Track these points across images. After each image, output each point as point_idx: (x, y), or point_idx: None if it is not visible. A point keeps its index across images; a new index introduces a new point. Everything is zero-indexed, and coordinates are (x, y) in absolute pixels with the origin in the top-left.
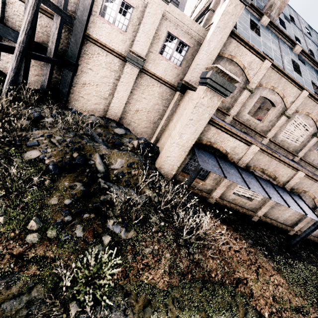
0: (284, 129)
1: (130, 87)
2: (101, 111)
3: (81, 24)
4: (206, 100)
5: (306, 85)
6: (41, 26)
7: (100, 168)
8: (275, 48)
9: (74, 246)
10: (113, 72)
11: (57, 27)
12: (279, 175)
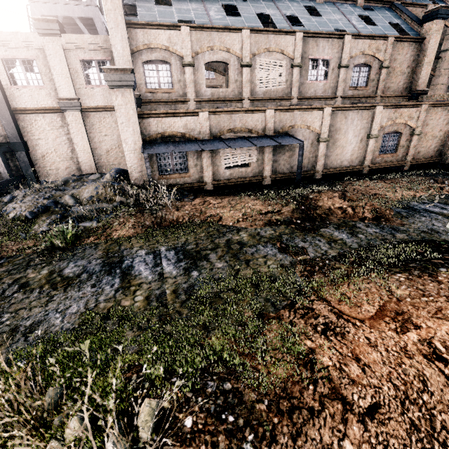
0: (257, 80)
1: (84, 133)
2: (75, 172)
3: (2, 103)
4: (120, 99)
5: (247, 22)
6: None
7: (71, 201)
8: (195, 7)
9: None
10: (60, 129)
11: None
12: (252, 126)
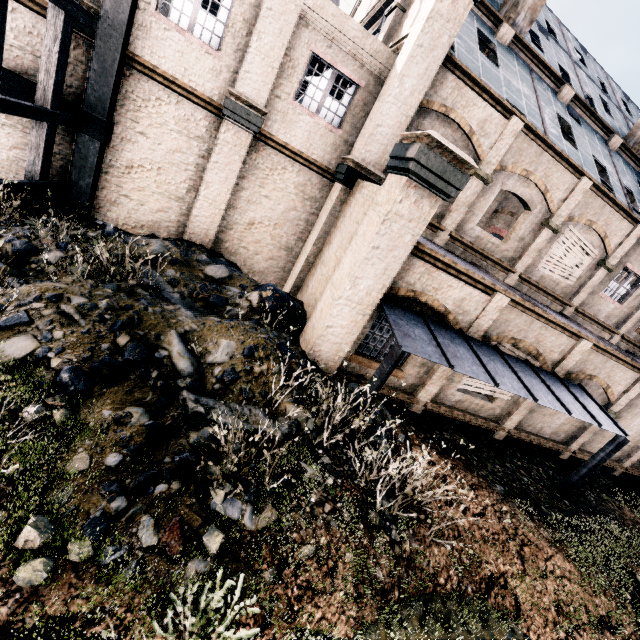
0: (546, 255)
1: (234, 174)
2: (171, 225)
3: (115, 31)
4: (407, 205)
5: (586, 166)
6: (18, 31)
7: (182, 365)
8: (526, 92)
9: (138, 573)
10: (195, 141)
11: (58, 36)
12: (545, 349)
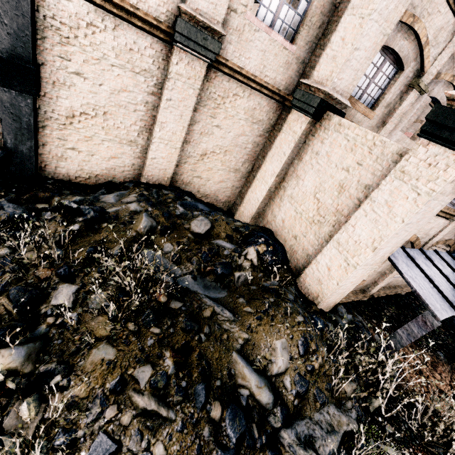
0: None
1: (189, 110)
2: (126, 170)
3: None
4: (454, 183)
5: None
6: None
7: (264, 398)
8: None
9: None
10: (141, 76)
11: None
12: None
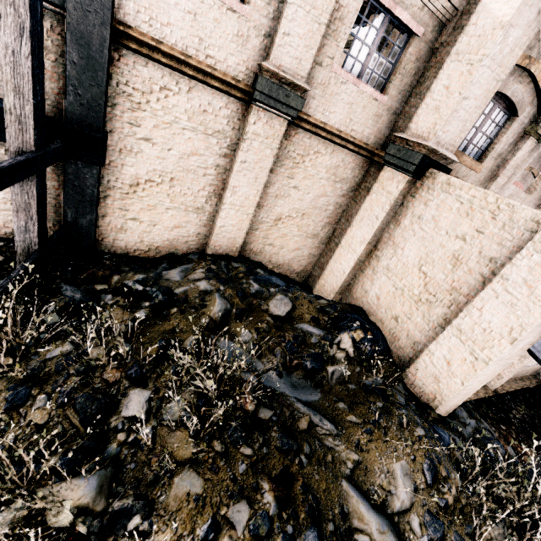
0: None
1: (265, 171)
2: (190, 240)
3: None
4: None
5: None
6: None
7: None
8: None
9: None
10: (214, 138)
11: (24, 25)
12: None
